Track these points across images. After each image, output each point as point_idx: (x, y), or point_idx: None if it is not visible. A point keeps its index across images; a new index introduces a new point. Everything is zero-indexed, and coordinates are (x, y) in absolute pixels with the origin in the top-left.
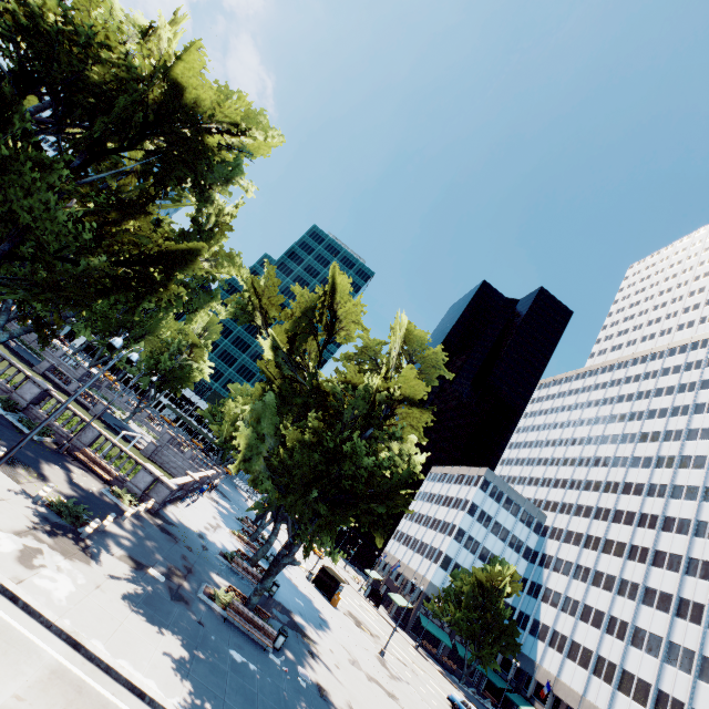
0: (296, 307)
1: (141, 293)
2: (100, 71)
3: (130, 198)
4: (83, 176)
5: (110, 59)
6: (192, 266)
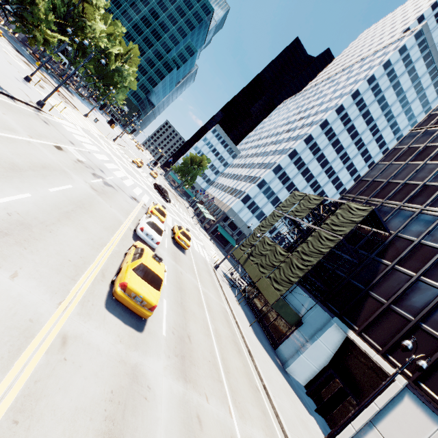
0: None
1: None
2: None
3: None
4: None
5: None
6: None
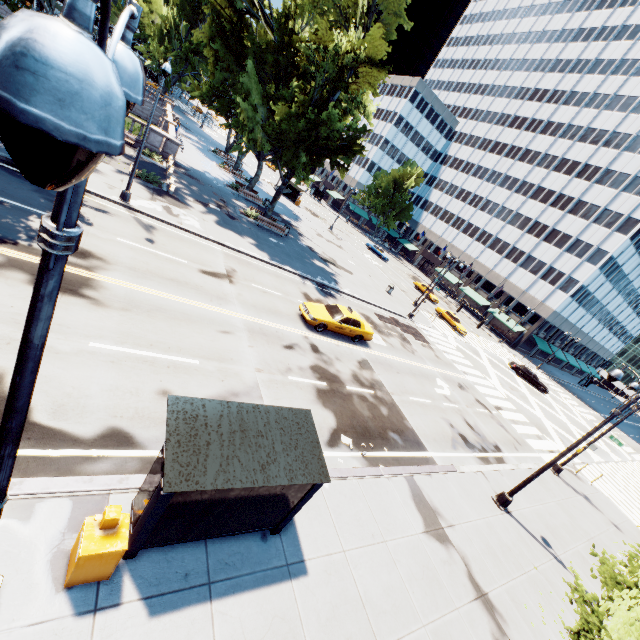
0: None
1: None
2: None
3: None
4: None
5: None
6: None
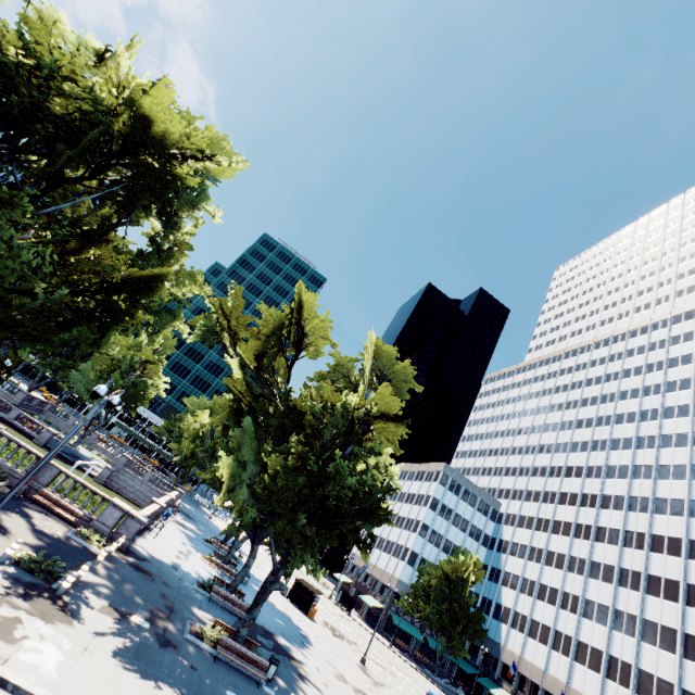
0: (262, 324)
1: (106, 323)
2: (63, 103)
3: (92, 227)
4: (42, 206)
5: (74, 91)
6: (159, 292)
